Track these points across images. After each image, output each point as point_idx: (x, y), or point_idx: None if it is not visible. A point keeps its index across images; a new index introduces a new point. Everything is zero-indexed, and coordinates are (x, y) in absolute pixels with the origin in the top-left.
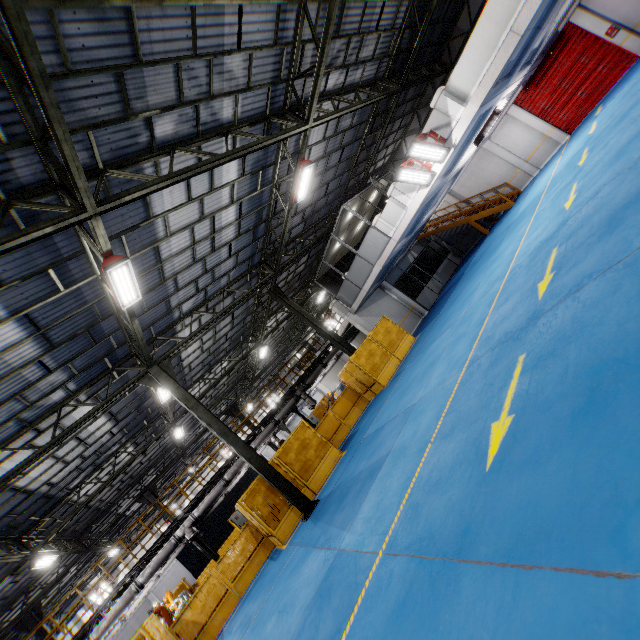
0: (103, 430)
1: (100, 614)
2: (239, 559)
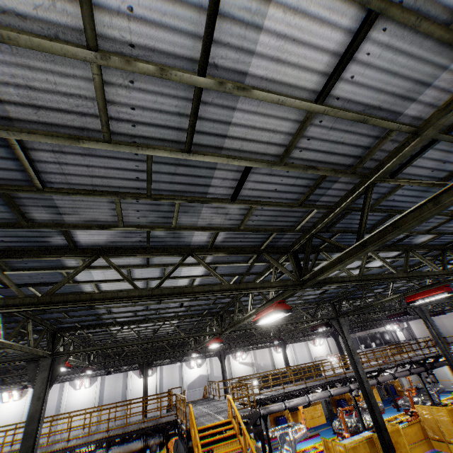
0: (344, 308)
1: (308, 390)
2: (413, 435)
